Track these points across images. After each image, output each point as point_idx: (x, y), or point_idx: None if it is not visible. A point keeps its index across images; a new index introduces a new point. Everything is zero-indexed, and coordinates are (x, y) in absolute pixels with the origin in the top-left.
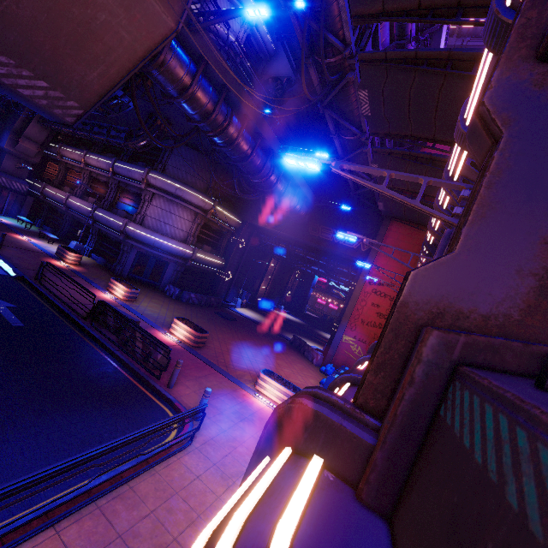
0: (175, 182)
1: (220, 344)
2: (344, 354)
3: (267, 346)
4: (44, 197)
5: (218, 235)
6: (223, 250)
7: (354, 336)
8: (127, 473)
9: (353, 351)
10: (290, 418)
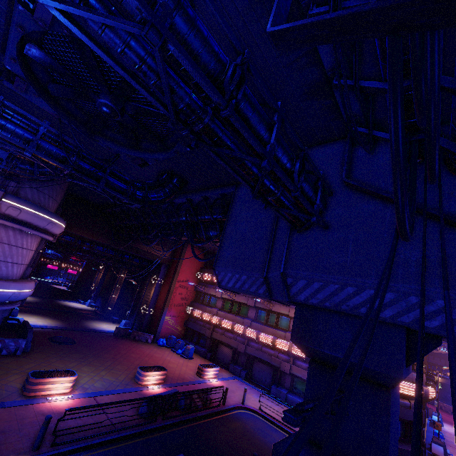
0: (49, 215)
1: None
2: (165, 327)
3: (130, 348)
4: None
5: None
6: None
7: (170, 315)
8: (281, 424)
9: (170, 324)
10: None
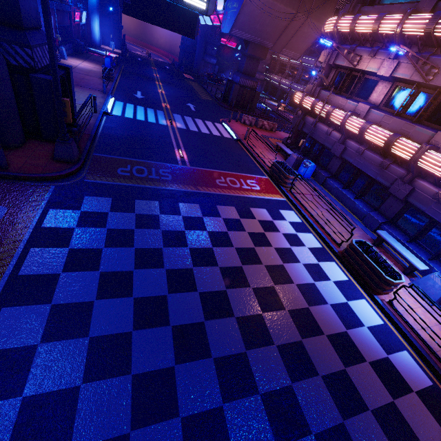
0: None
1: None
2: None
3: None
4: (270, 81)
5: None
6: None
7: None
8: None
9: None
10: None
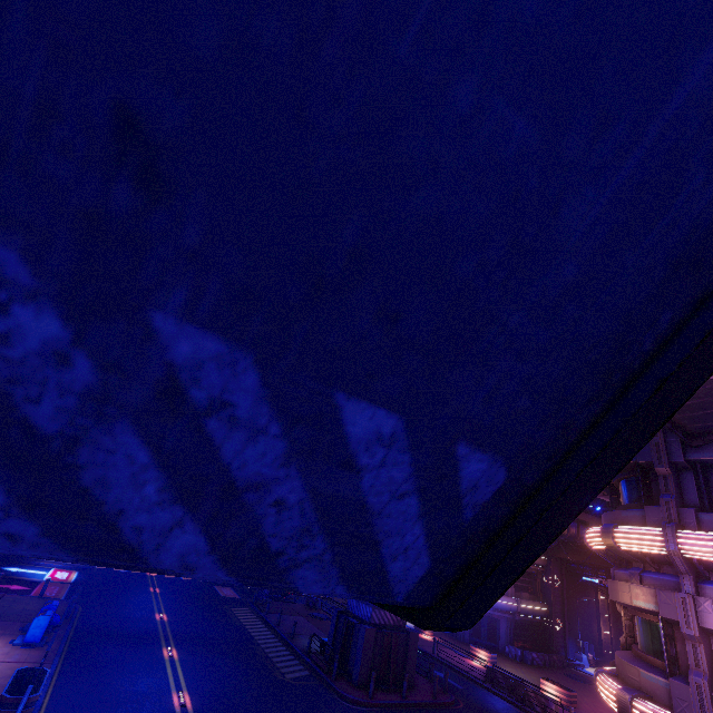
0: None
1: (590, 707)
2: None
3: None
4: None
5: (529, 576)
6: (540, 593)
7: None
8: None
9: None
10: (612, 663)
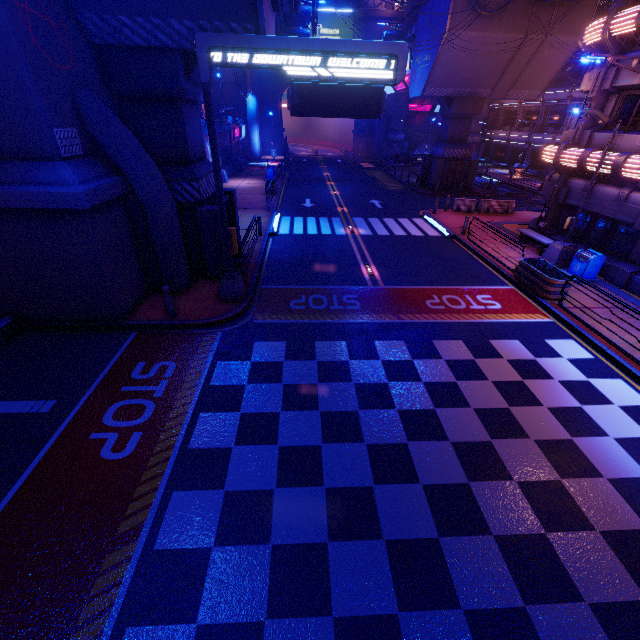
0: None
1: None
2: None
3: None
4: (491, 140)
5: None
6: None
7: None
8: None
9: None
10: None
